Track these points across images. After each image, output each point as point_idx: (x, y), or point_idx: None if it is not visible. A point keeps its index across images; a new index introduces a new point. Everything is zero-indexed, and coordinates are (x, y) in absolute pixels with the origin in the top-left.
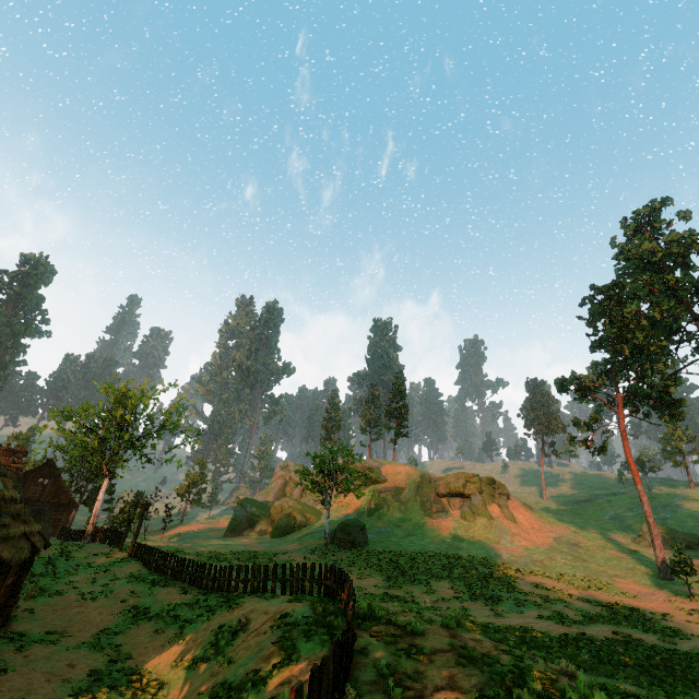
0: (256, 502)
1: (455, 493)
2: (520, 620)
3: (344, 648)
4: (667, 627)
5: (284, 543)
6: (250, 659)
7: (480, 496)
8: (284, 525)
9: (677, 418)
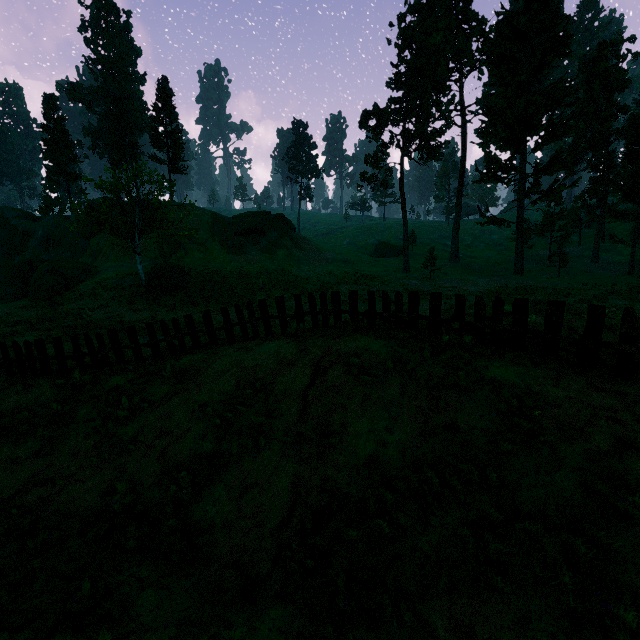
0: None
1: (253, 230)
2: None
3: None
4: (450, 295)
5: (68, 303)
6: (384, 418)
7: (275, 232)
8: (50, 284)
9: (439, 159)
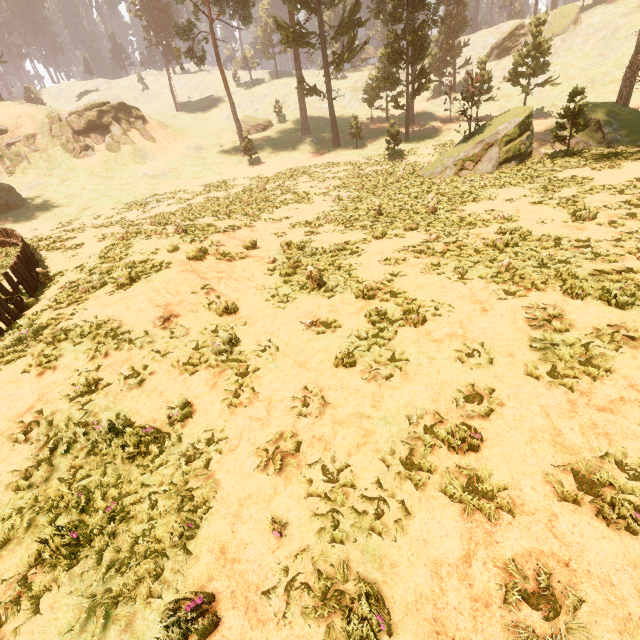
0: None
1: (94, 127)
2: (157, 211)
3: (26, 258)
4: (232, 185)
5: None
6: None
7: (118, 125)
8: None
9: (248, 22)
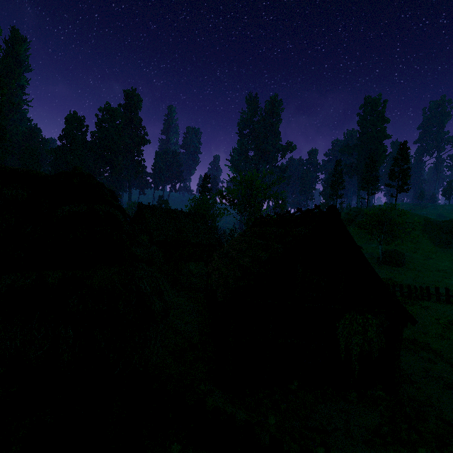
0: None
1: None
2: None
3: None
4: None
5: None
6: None
7: None
8: None
9: None
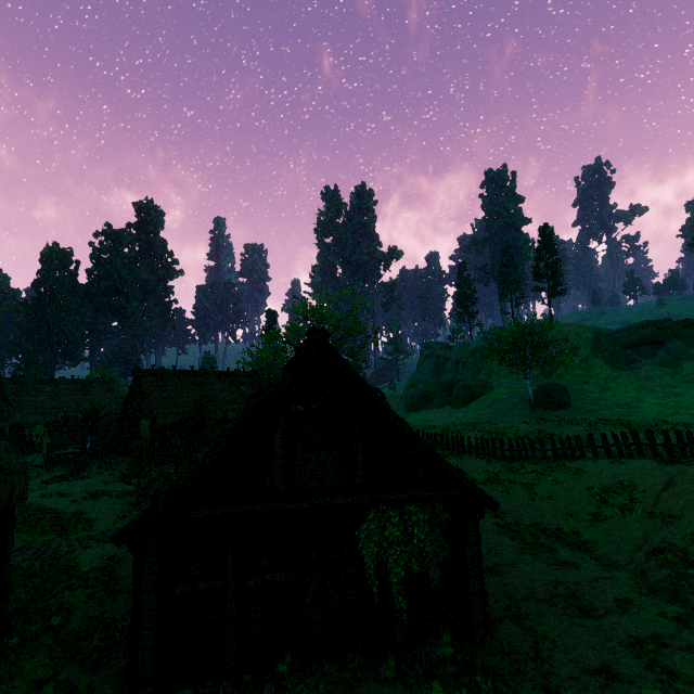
0: (423, 382)
1: (645, 342)
2: None
3: None
4: None
5: (476, 411)
6: None
7: (678, 341)
8: (464, 397)
9: None
